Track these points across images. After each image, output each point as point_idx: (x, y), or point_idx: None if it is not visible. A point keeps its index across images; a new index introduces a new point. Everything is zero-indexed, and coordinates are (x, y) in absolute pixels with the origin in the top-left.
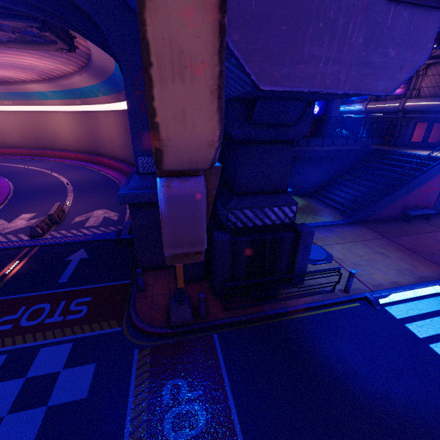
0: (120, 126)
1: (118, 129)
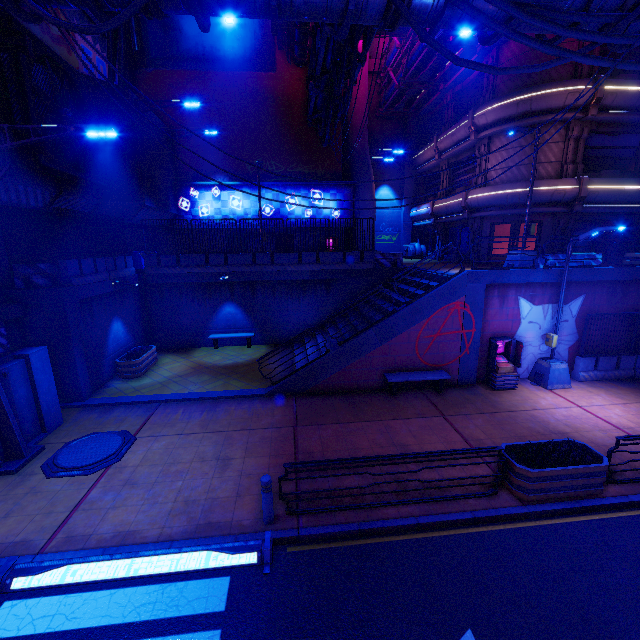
0: None
1: None
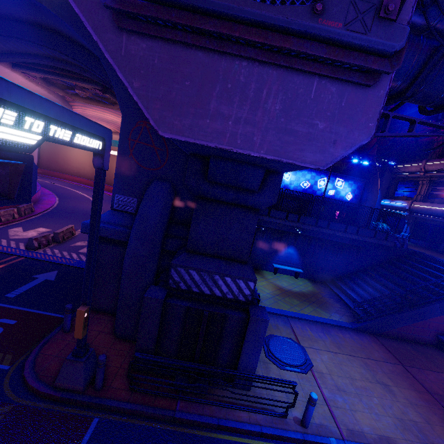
0: None
1: None
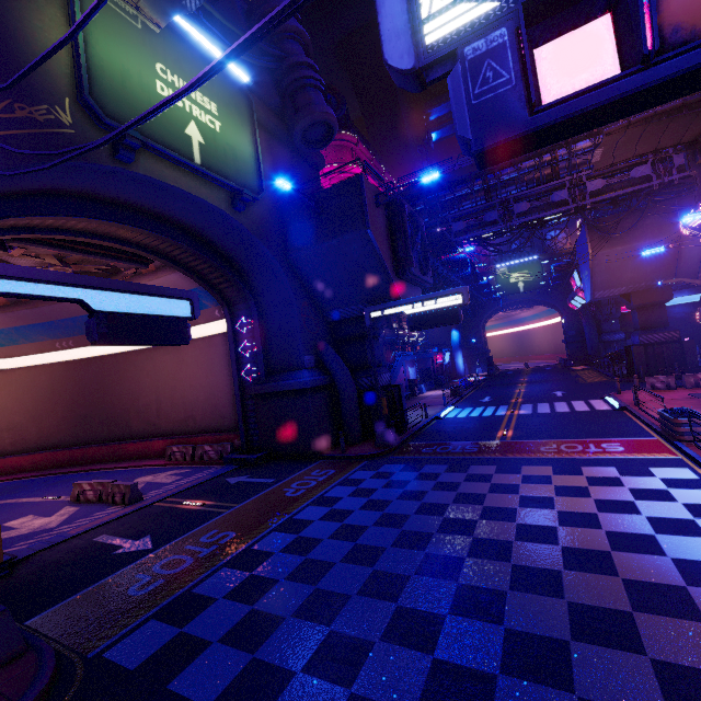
0: (25, 391)
1: (14, 398)
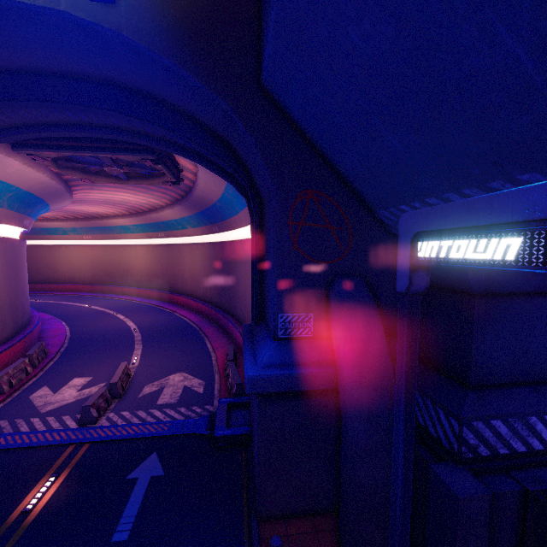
0: (207, 260)
1: (204, 263)
